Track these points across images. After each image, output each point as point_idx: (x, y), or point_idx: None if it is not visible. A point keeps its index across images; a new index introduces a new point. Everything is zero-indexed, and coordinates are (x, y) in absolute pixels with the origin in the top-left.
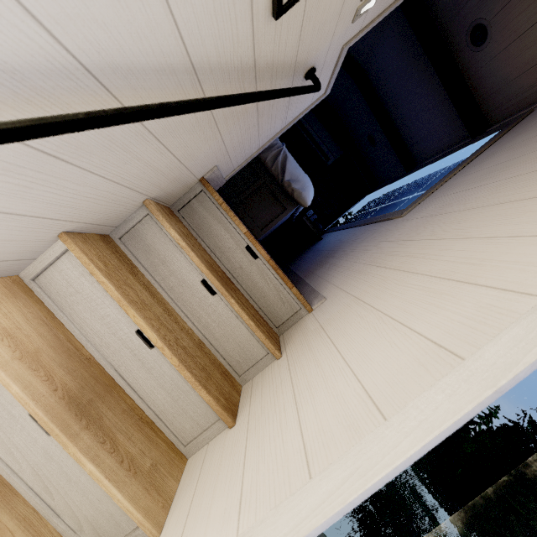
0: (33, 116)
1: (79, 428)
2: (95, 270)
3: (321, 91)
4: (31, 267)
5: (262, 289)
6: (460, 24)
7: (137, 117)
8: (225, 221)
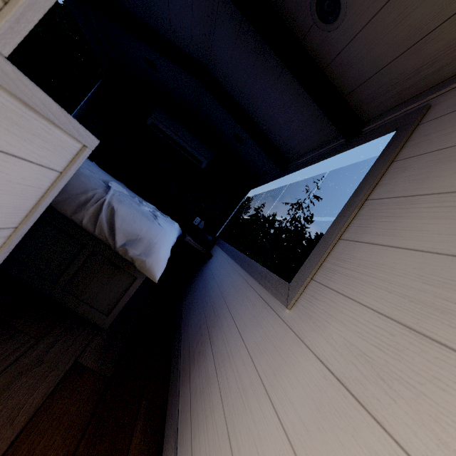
0: None
1: None
2: None
3: (67, 147)
4: None
5: None
6: None
7: None
8: None
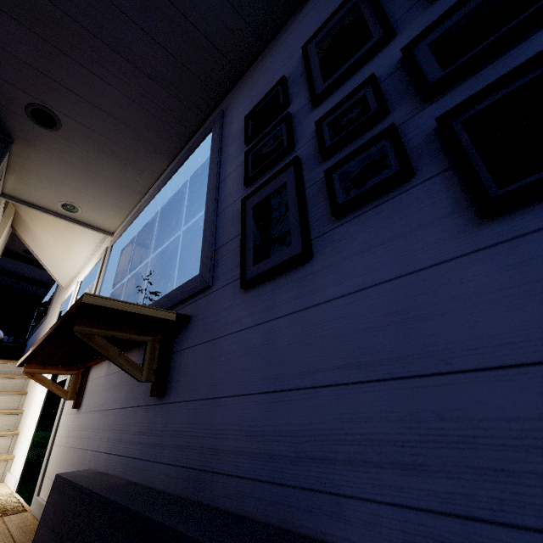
0: None
1: None
2: None
3: None
4: None
5: (9, 371)
6: (18, 250)
7: None
8: None
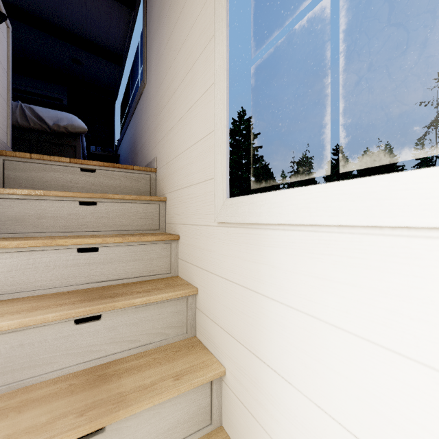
0: None
1: (110, 300)
2: (3, 243)
3: (4, 26)
4: None
5: (119, 185)
6: None
7: None
8: (47, 166)
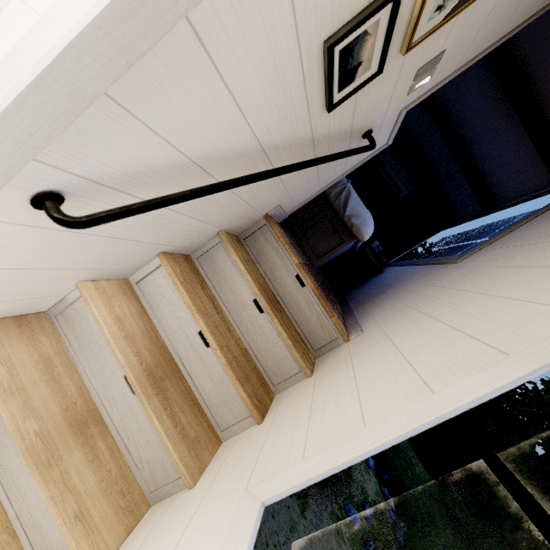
0: (161, 189)
1: (152, 393)
2: (177, 282)
3: (383, 143)
4: (137, 274)
5: (305, 314)
6: (546, 72)
7: (219, 190)
8: (281, 251)
